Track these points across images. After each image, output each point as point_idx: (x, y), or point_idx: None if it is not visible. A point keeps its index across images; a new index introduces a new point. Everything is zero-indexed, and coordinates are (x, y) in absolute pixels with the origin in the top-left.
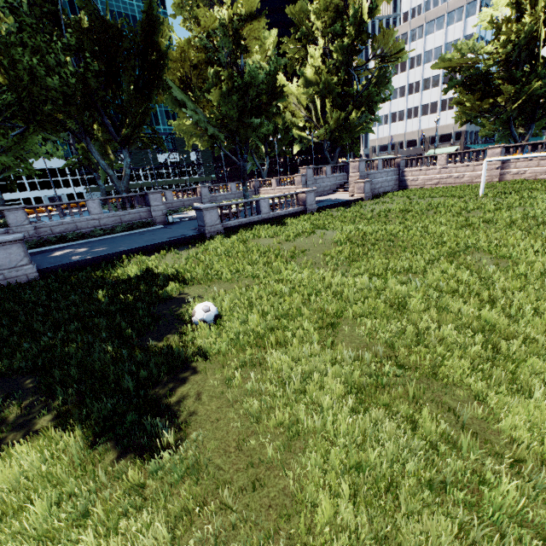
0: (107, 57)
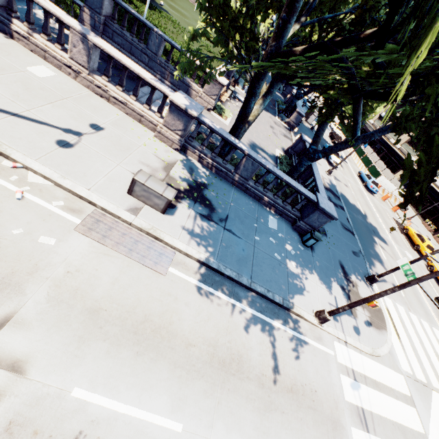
0: None
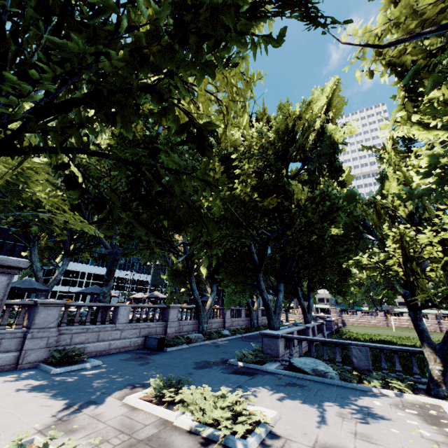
0: None
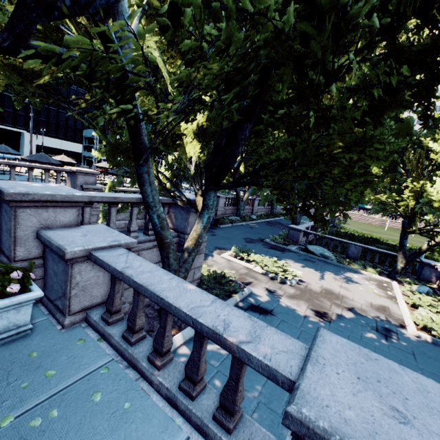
0: None
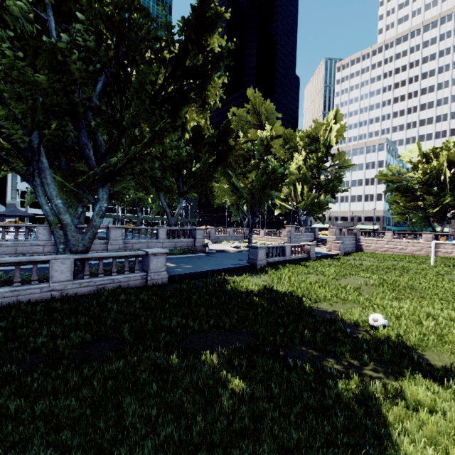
0: (193, 145)
